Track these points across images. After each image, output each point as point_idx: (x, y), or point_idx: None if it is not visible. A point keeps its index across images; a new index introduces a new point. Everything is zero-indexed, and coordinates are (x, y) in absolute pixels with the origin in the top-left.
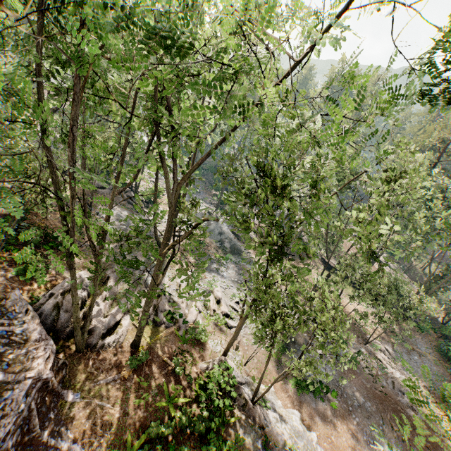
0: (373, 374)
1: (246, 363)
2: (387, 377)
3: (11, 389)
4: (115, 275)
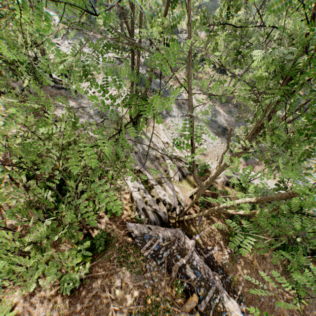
0: None
1: None
2: None
3: (192, 260)
4: (140, 166)
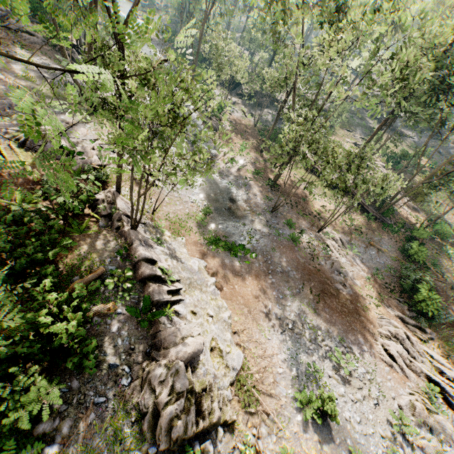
0: (313, 254)
1: (153, 211)
2: (328, 259)
3: None
4: (1, 100)
